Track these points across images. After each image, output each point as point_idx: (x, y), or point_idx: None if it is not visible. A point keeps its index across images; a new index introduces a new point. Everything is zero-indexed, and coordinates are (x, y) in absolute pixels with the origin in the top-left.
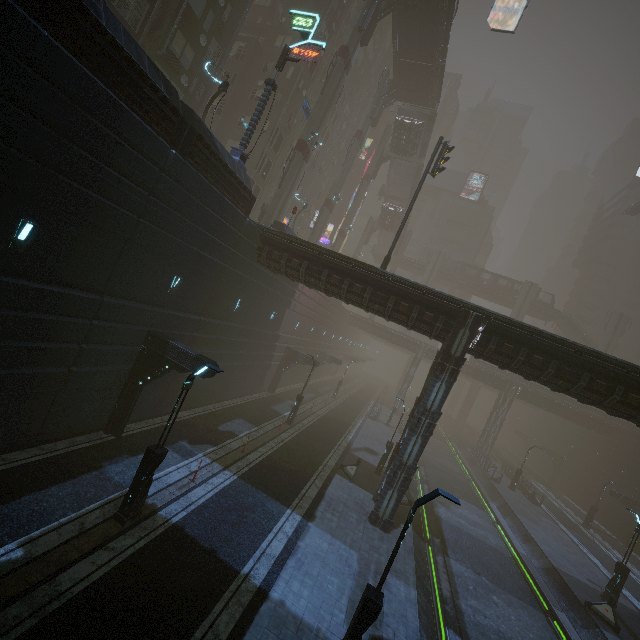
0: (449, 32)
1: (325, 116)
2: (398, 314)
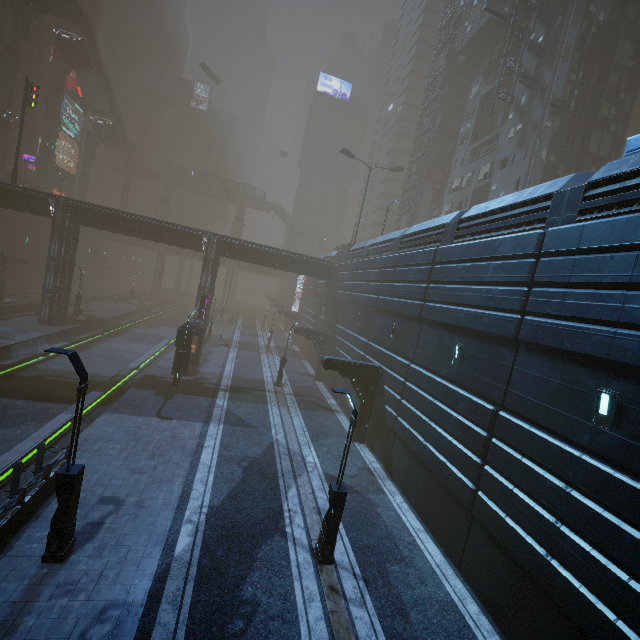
0: None
1: None
2: (15, 205)
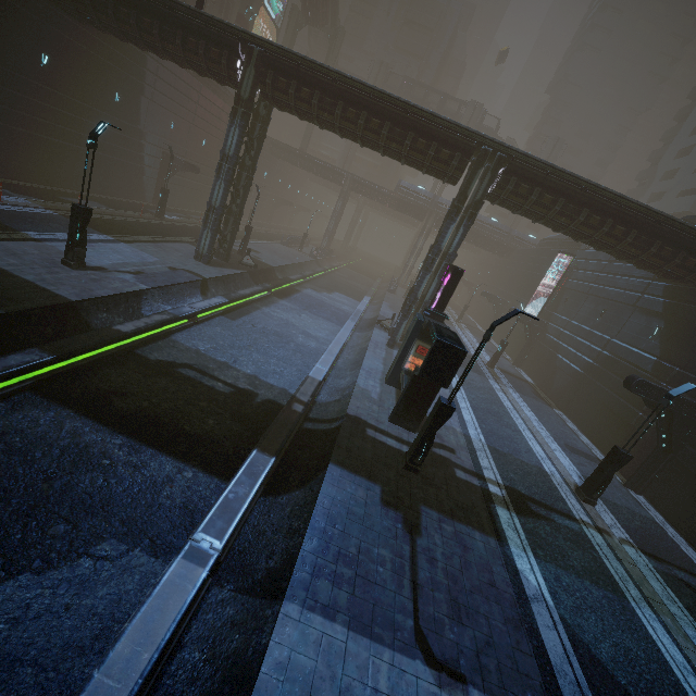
0: None
1: None
2: (191, 54)
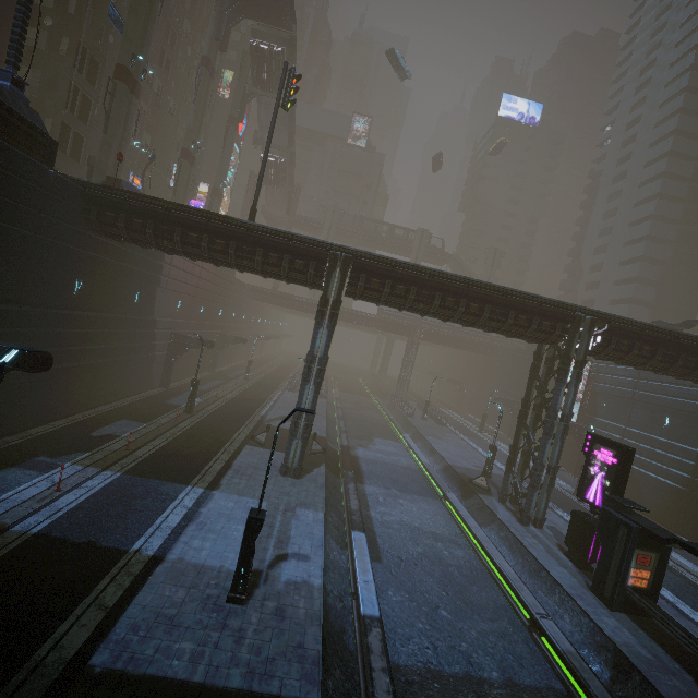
0: None
1: (147, 32)
2: (269, 267)
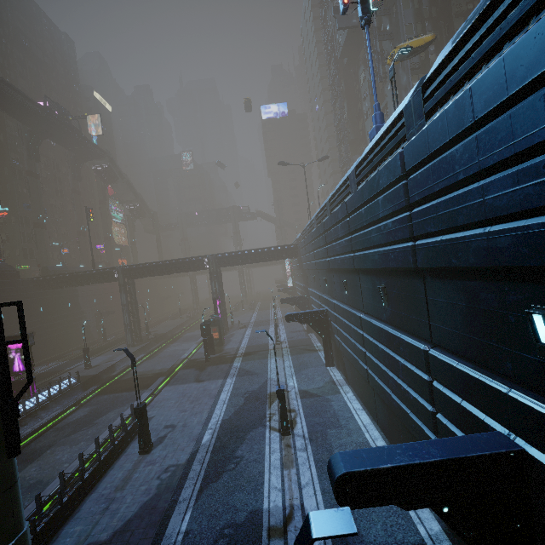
0: (80, 134)
1: (41, 204)
2: (98, 281)
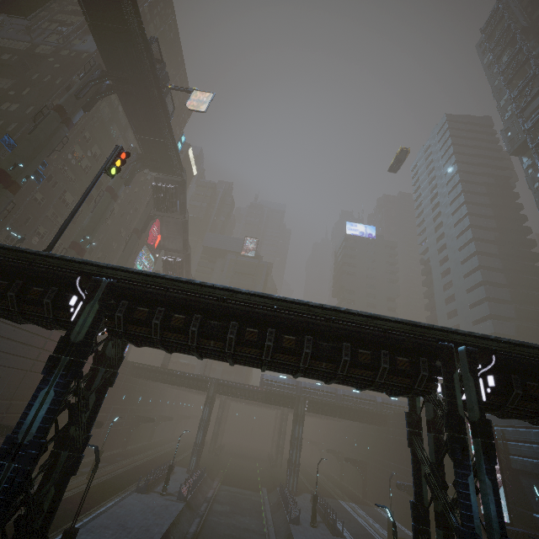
0: (168, 117)
1: (40, 155)
2: None
